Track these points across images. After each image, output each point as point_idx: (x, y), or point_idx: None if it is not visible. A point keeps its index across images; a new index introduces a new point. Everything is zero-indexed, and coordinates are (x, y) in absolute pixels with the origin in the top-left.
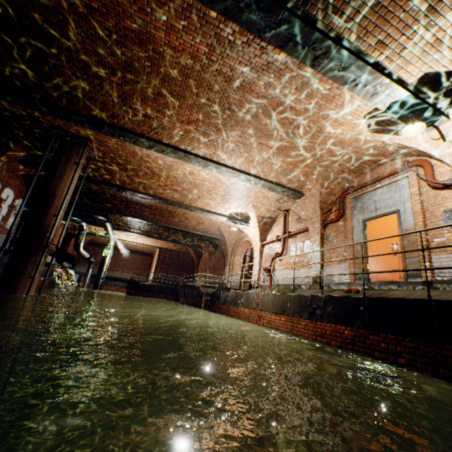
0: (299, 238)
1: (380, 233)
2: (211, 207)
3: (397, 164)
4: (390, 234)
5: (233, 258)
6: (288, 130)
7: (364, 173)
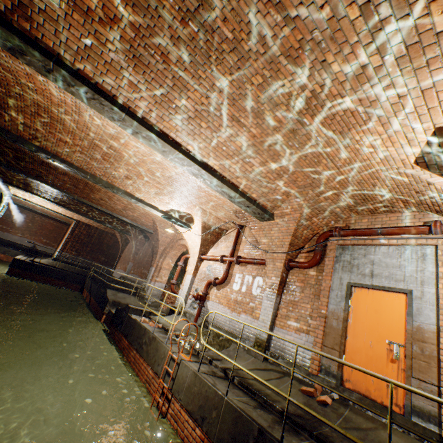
0: (249, 269)
1: (373, 314)
2: (144, 196)
3: (418, 220)
4: (389, 323)
5: (163, 259)
6: (294, 112)
7: (361, 214)
